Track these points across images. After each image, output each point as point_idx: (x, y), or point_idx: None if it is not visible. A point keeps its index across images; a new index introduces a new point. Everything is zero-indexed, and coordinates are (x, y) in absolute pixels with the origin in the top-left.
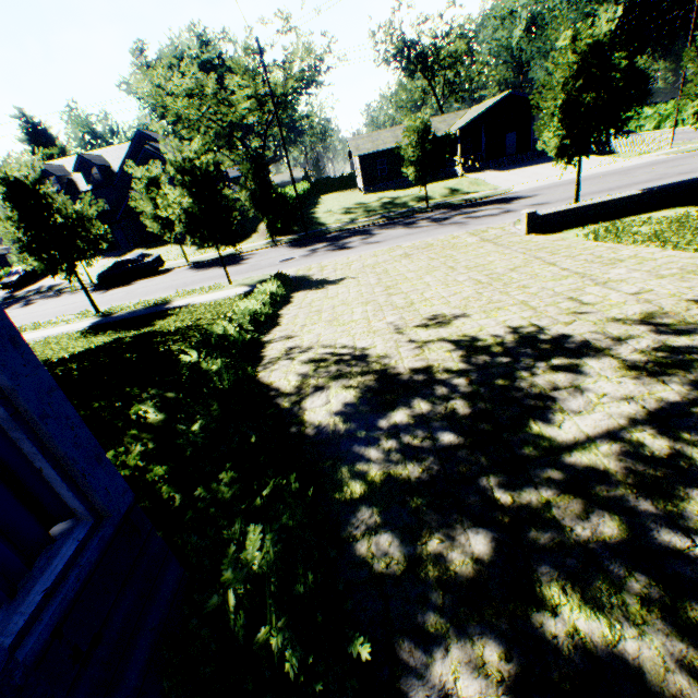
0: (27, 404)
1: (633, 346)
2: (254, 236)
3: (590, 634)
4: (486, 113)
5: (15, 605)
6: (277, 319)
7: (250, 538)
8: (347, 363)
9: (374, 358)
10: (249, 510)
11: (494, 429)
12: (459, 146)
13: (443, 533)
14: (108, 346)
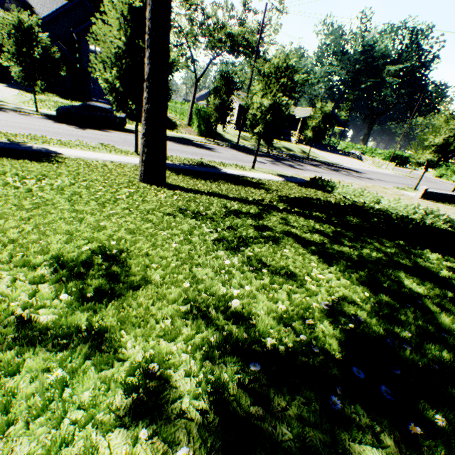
0: None
1: None
2: (179, 128)
3: None
4: None
5: None
6: None
7: None
8: None
9: None
10: None
11: None
12: (299, 126)
13: None
14: (317, 203)
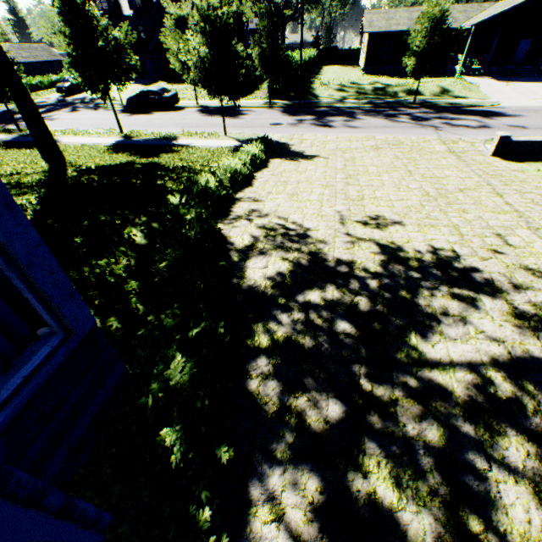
0: (17, 255)
1: (529, 297)
2: (256, 93)
3: (383, 498)
4: (511, 12)
5: (8, 378)
6: (252, 180)
7: (173, 365)
8: (291, 238)
9: (313, 240)
10: (182, 339)
11: (382, 330)
12: (468, 44)
13: (312, 395)
14: (122, 167)
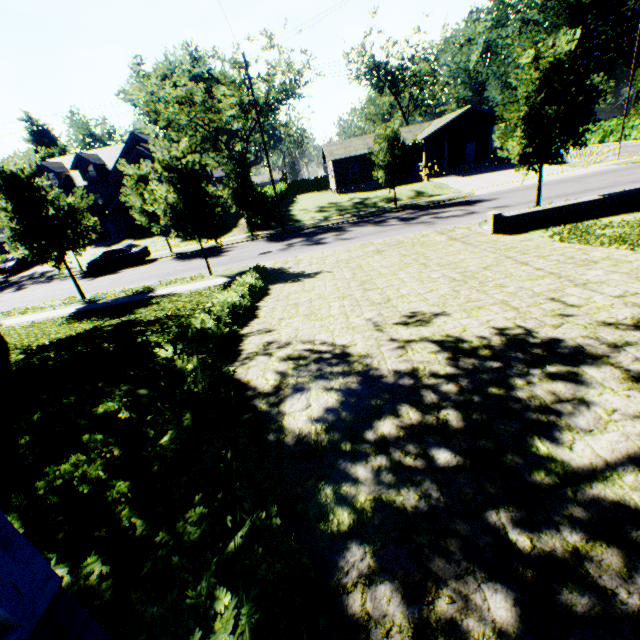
0: None
1: (632, 354)
2: (235, 230)
3: None
4: (449, 125)
5: None
6: (255, 310)
7: (219, 619)
8: (327, 362)
9: (355, 357)
10: (220, 559)
11: (495, 447)
12: (424, 154)
13: (453, 589)
14: (88, 334)
